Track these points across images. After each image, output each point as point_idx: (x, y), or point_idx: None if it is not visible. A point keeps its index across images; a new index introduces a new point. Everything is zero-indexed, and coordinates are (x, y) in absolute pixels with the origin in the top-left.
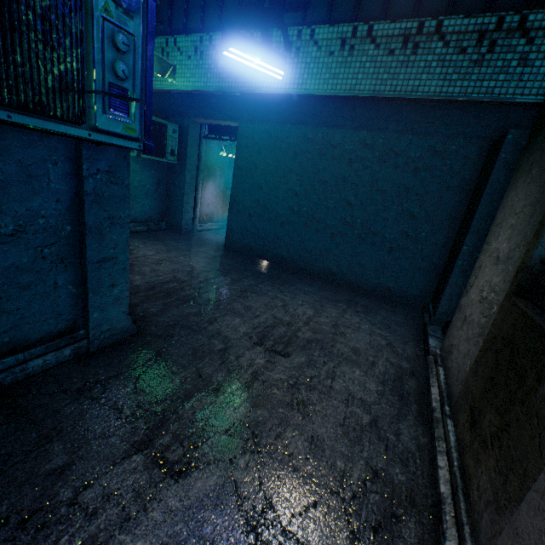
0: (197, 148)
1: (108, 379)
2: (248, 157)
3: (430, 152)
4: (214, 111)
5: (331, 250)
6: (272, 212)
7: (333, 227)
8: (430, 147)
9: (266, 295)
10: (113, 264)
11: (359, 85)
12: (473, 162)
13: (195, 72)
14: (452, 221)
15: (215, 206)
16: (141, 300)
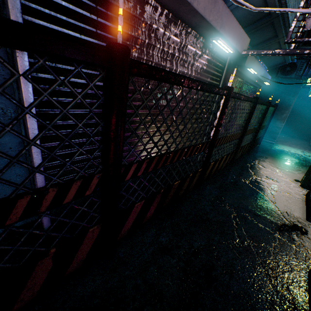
0: None
1: None
2: None
3: None
4: None
5: None
6: None
7: None
8: None
9: None
10: None
11: None
12: None
13: None
14: None
15: None
16: None
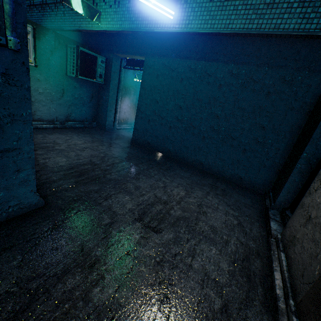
0: (118, 74)
1: (1, 251)
2: (150, 81)
3: (281, 80)
4: (129, 49)
5: (202, 148)
6: (164, 119)
7: (204, 132)
8: (281, 77)
9: (152, 177)
10: (17, 153)
11: (232, 24)
12: (314, 89)
13: (114, 17)
14: (293, 133)
15: (129, 114)
16: (60, 177)
